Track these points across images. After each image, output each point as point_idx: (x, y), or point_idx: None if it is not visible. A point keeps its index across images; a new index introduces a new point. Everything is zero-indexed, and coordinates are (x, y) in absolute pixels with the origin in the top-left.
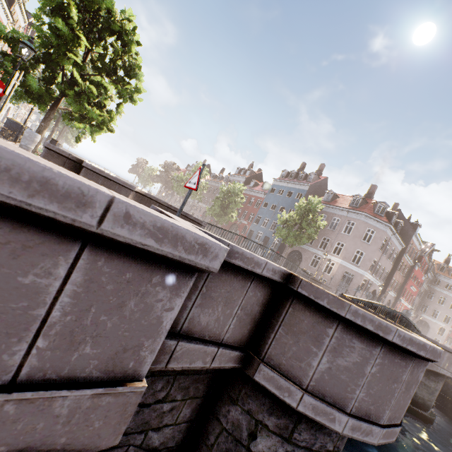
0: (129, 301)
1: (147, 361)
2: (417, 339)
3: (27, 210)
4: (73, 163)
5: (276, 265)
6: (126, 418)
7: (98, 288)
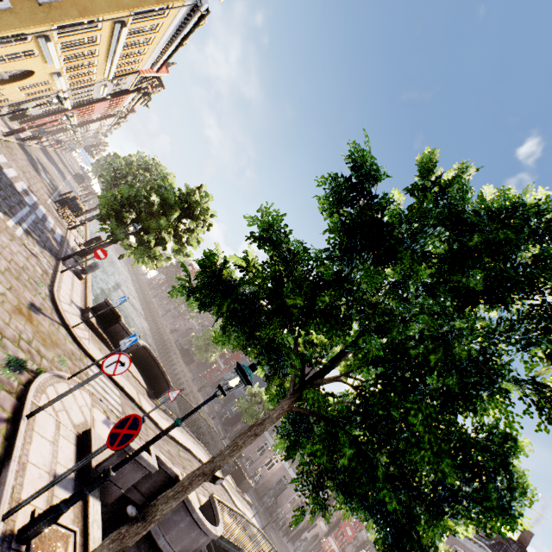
0: (135, 473)
1: (128, 486)
2: (203, 520)
3: (135, 458)
4: (113, 314)
5: (174, 470)
6: (116, 497)
7: (133, 469)
